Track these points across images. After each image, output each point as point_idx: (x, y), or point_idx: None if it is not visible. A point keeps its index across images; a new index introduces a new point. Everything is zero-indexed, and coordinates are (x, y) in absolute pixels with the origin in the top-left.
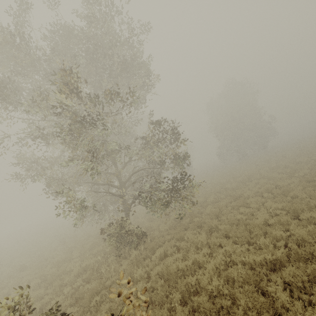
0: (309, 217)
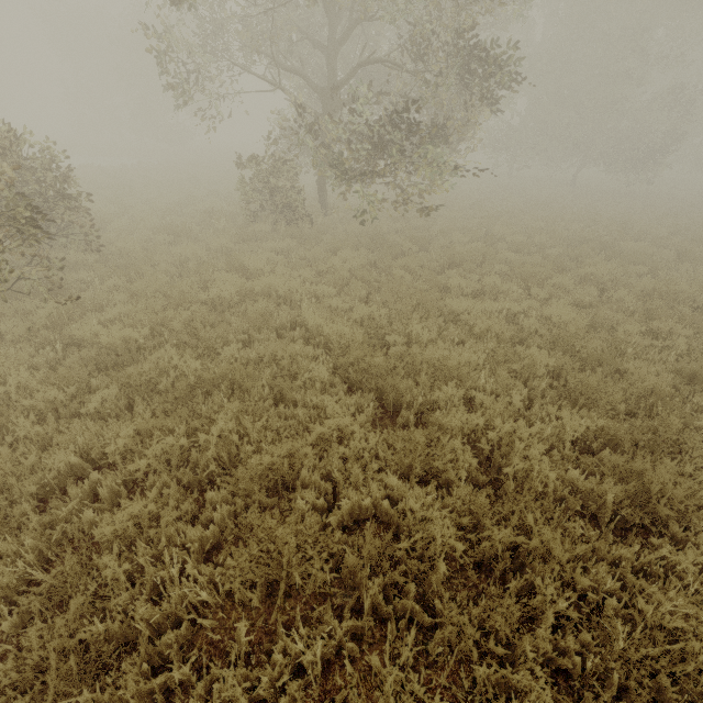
0: (533, 359)
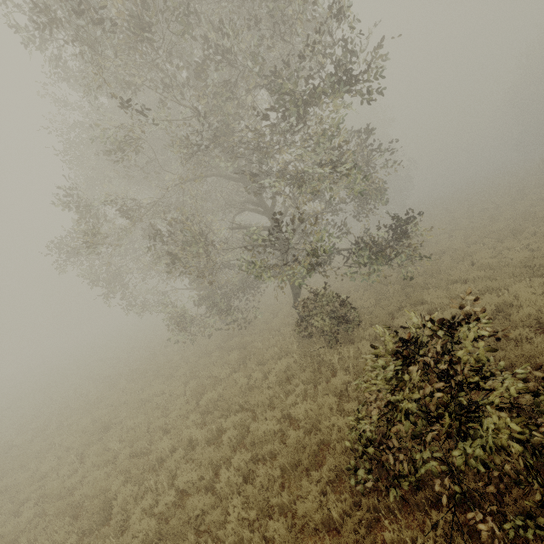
0: None
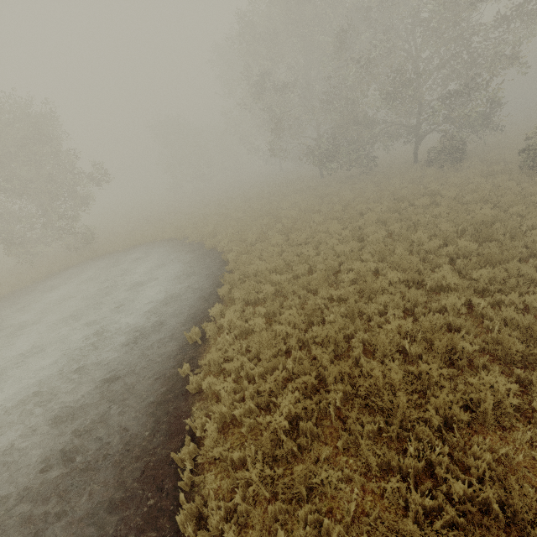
0: None
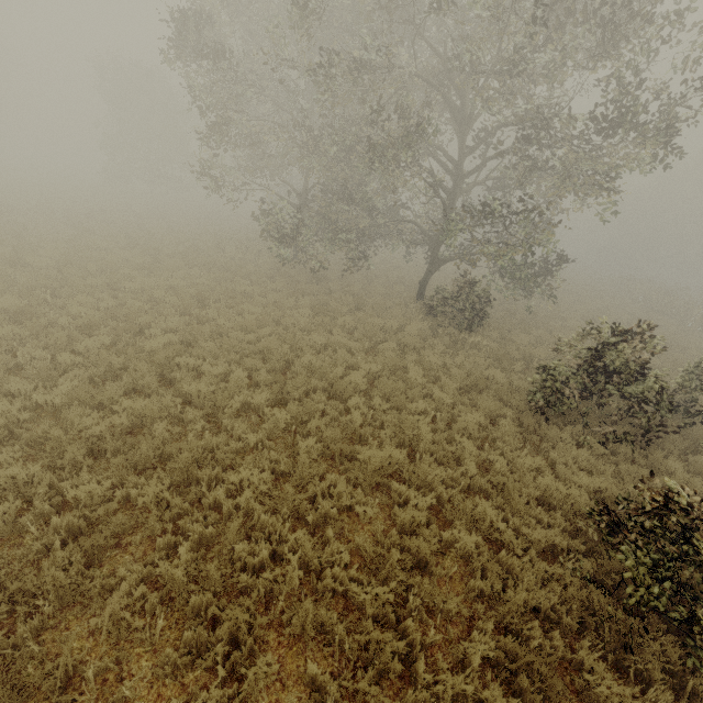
0: None
